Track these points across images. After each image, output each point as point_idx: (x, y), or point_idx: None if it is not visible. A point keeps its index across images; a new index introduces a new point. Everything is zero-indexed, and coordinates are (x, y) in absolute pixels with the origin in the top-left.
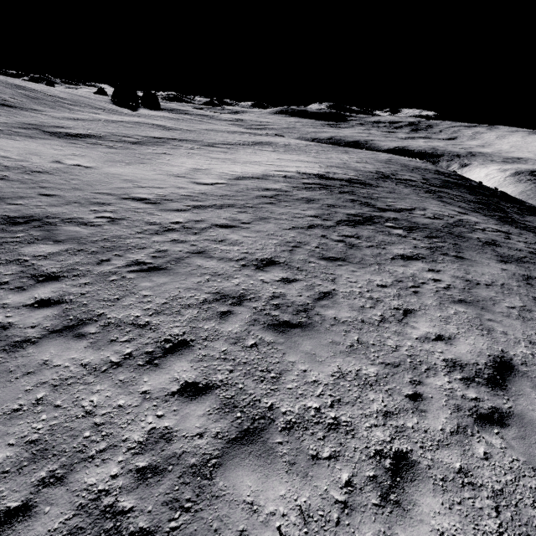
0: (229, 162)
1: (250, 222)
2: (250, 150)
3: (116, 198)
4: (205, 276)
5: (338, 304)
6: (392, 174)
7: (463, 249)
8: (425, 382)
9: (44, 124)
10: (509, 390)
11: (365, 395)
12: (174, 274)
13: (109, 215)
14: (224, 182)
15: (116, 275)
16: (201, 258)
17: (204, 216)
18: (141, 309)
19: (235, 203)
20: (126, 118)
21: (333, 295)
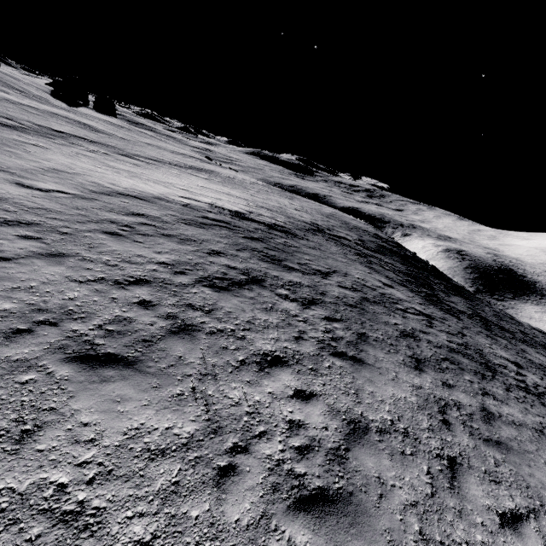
0: (127, 174)
1: (16, 258)
2: (177, 171)
3: None
4: None
5: None
6: (328, 229)
7: (369, 345)
8: None
9: None
10: None
11: None
12: None
13: None
14: (73, 193)
15: None
16: None
17: None
18: None
19: (42, 222)
20: (43, 106)
21: None
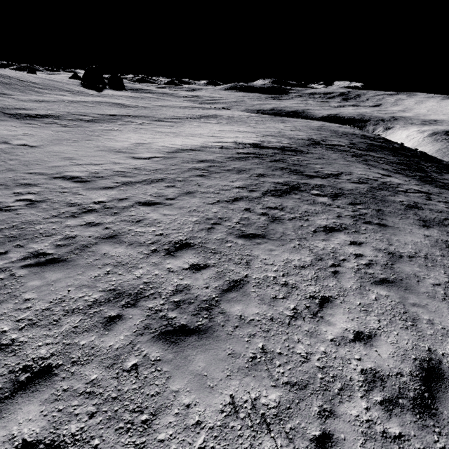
0: (173, 135)
1: (175, 197)
2: (196, 123)
3: (47, 177)
4: (106, 268)
5: (248, 296)
6: (322, 140)
7: (386, 216)
8: (338, 411)
9: (8, 106)
10: (440, 416)
11: (259, 444)
12: (72, 267)
13: (30, 197)
14: (161, 156)
15: (5, 272)
16: (110, 244)
17: (130, 193)
18: (14, 320)
19: (166, 177)
20: (89, 98)
21: (244, 283)
